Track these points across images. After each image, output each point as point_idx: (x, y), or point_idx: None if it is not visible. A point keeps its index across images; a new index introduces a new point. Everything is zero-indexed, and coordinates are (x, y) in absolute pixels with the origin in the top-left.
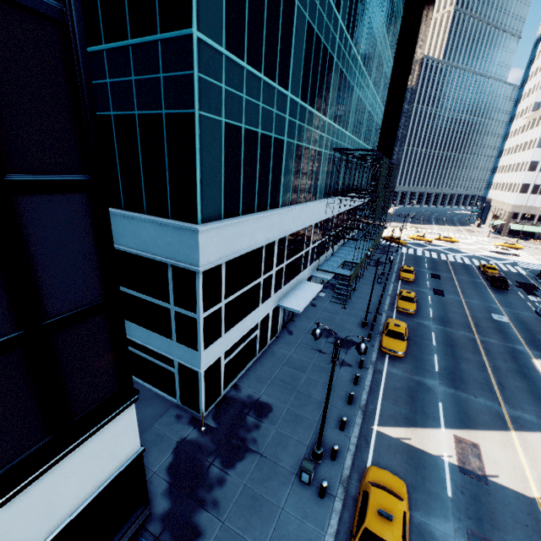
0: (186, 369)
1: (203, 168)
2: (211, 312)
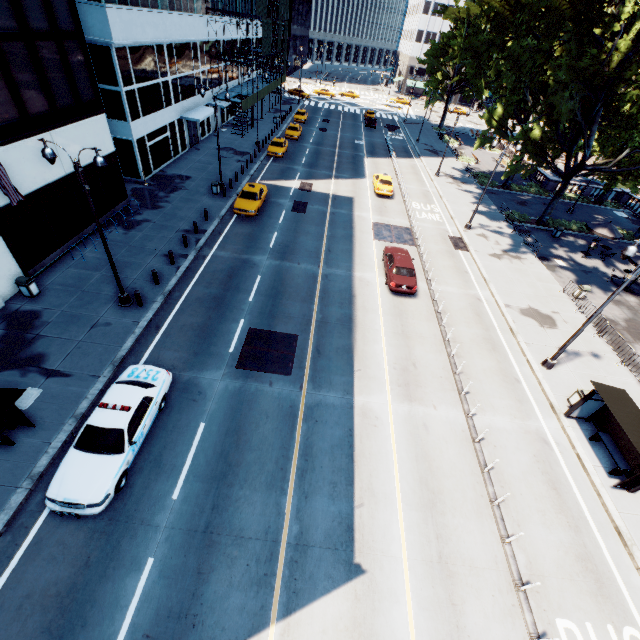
0: (122, 142)
1: None
2: (129, 90)
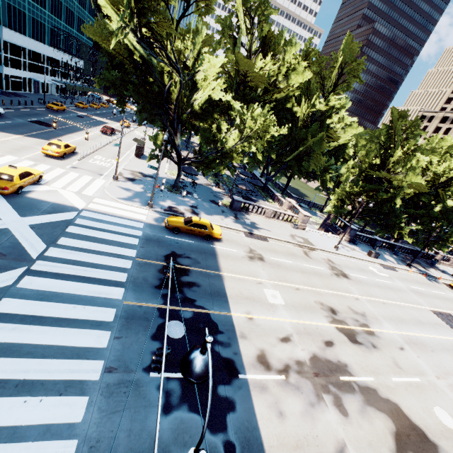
0: None
1: (2, 11)
2: (6, 56)
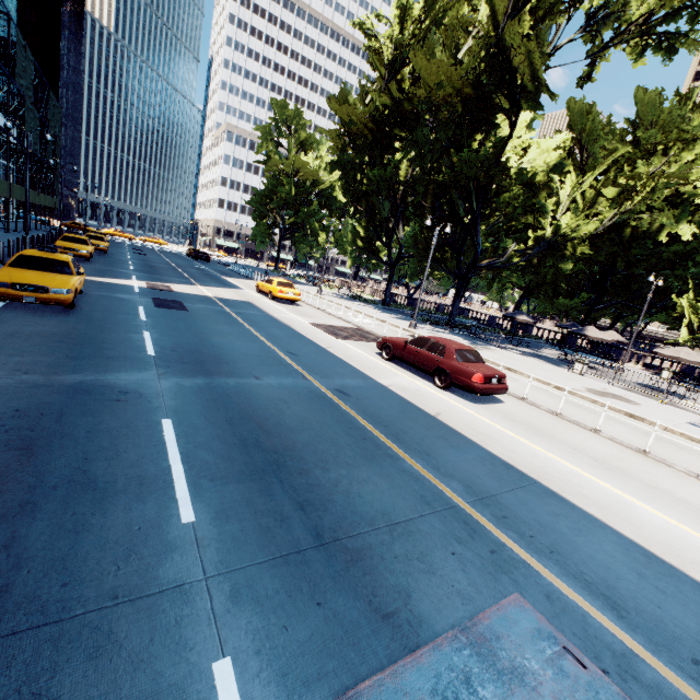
0: None
1: None
2: None
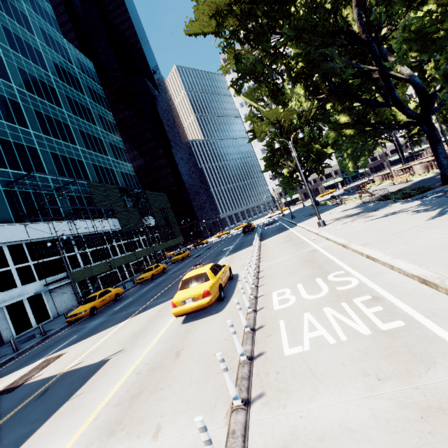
0: None
1: None
2: None
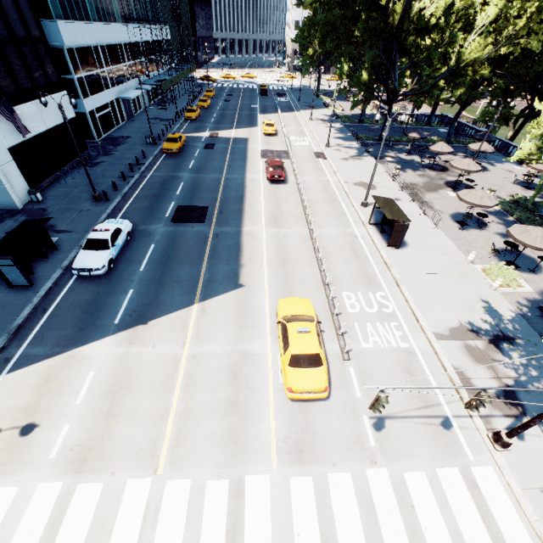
0: (78, 115)
1: None
2: (79, 77)
